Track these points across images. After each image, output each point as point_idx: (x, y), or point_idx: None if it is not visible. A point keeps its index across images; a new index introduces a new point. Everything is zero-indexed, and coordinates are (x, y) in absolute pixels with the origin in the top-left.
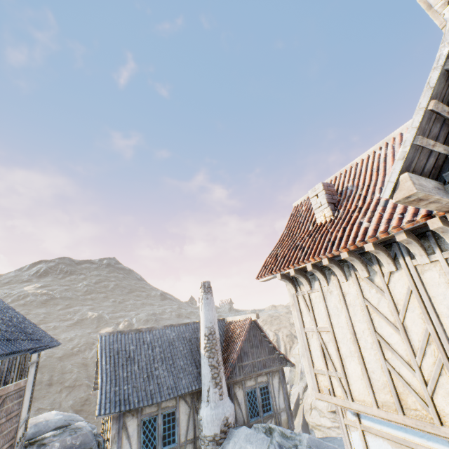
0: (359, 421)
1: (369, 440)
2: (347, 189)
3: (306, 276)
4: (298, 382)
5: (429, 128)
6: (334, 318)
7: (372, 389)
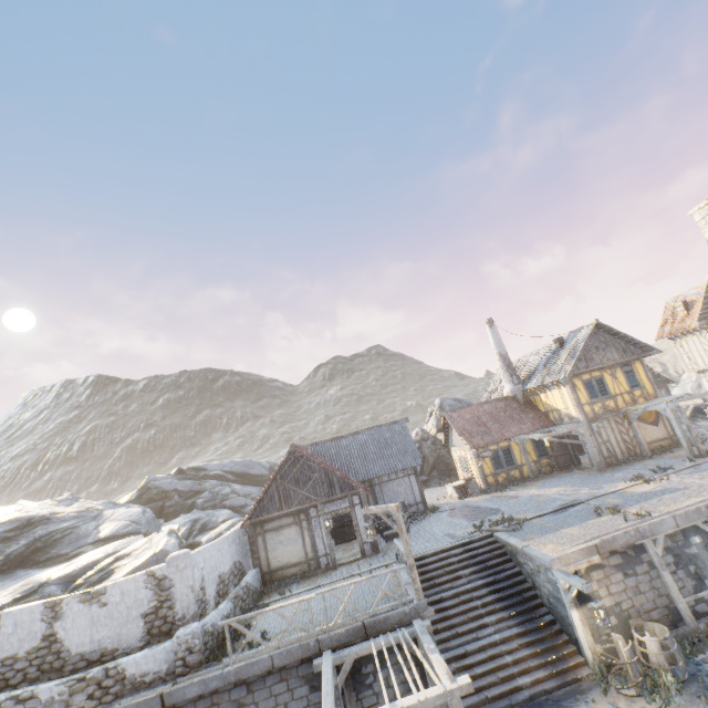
0: (703, 375)
1: (707, 378)
2: (693, 301)
3: (678, 337)
4: None
5: (700, 315)
6: (690, 348)
7: (703, 362)
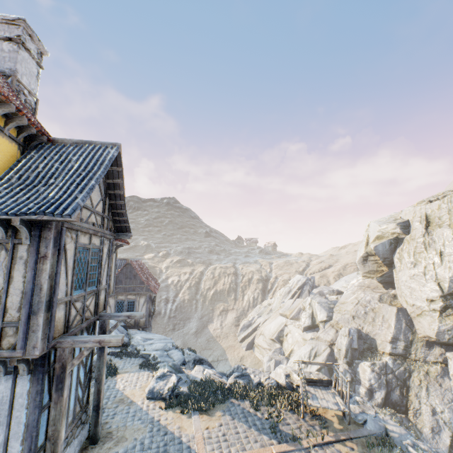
0: None
1: None
2: None
3: None
4: (264, 315)
5: None
6: None
7: None
